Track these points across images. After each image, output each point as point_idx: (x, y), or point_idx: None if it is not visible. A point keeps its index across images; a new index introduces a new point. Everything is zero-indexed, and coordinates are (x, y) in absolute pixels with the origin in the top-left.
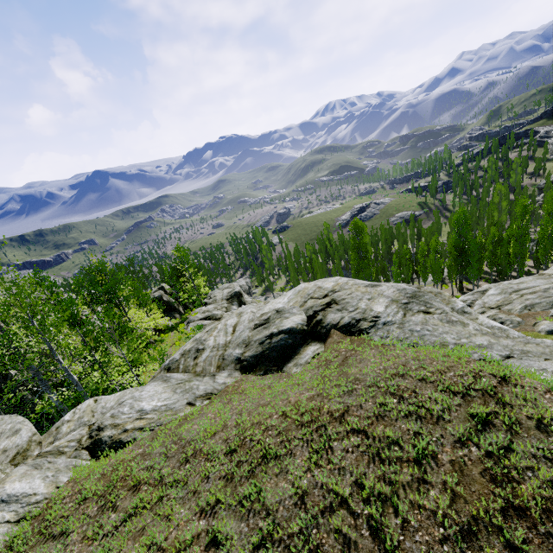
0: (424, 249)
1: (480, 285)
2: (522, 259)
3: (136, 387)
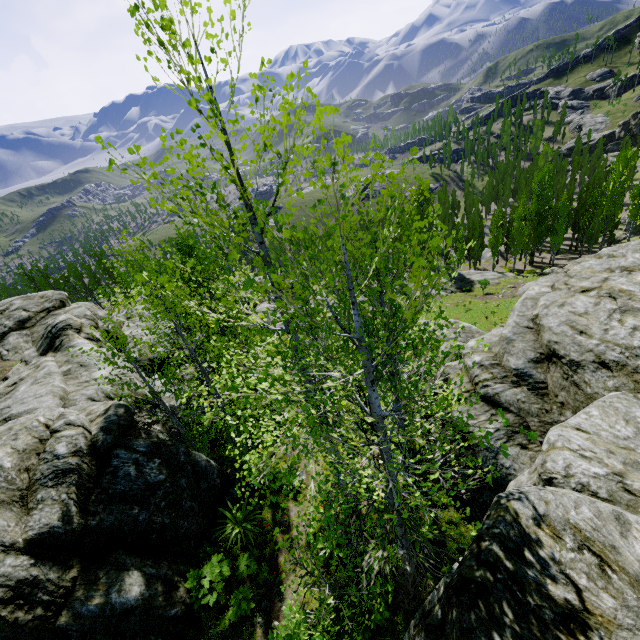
0: (498, 218)
1: (546, 257)
2: (612, 222)
3: (615, 396)
